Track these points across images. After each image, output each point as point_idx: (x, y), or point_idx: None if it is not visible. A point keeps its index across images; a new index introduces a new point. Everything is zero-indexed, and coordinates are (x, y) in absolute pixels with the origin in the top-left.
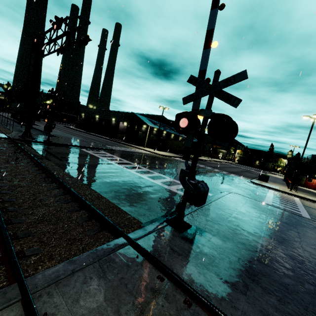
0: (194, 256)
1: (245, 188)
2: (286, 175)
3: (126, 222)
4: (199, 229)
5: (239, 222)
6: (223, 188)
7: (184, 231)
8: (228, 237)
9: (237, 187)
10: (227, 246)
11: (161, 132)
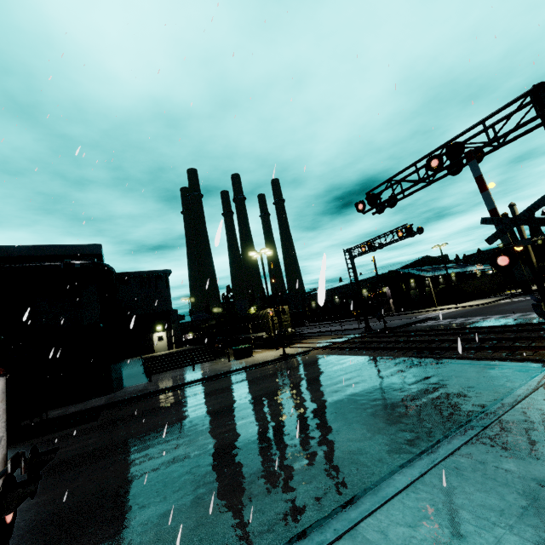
0: None
1: None
2: None
3: None
4: None
5: None
6: None
7: None
8: None
9: None
10: None
11: (435, 279)
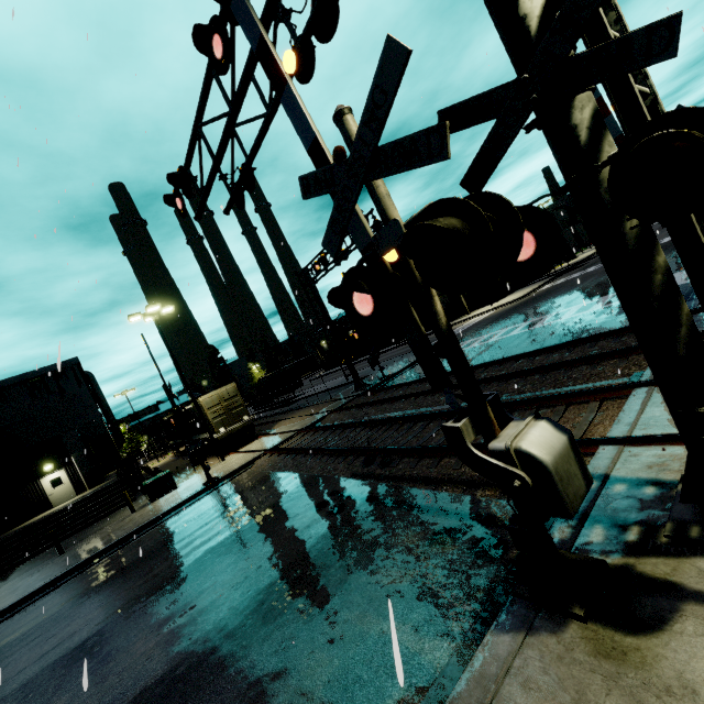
0: None
1: None
2: None
3: None
4: None
5: None
6: None
7: None
8: None
9: None
10: None
11: None
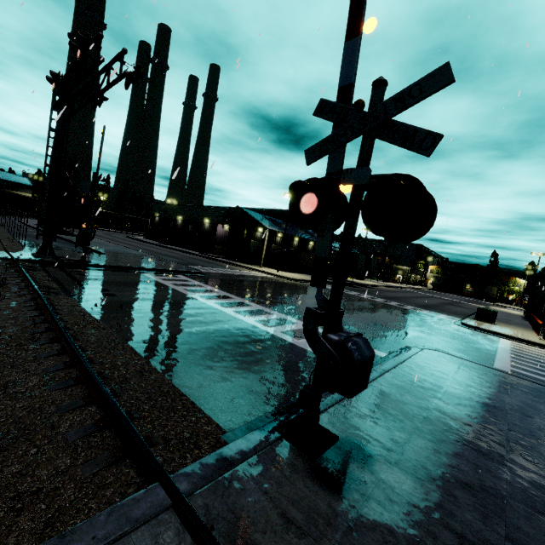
0: (340, 535)
1: (452, 338)
2: (528, 308)
3: (185, 434)
4: (356, 447)
5: (449, 422)
6: (408, 340)
7: (321, 454)
8: (428, 466)
9: (435, 337)
10: (427, 494)
11: (290, 239)
